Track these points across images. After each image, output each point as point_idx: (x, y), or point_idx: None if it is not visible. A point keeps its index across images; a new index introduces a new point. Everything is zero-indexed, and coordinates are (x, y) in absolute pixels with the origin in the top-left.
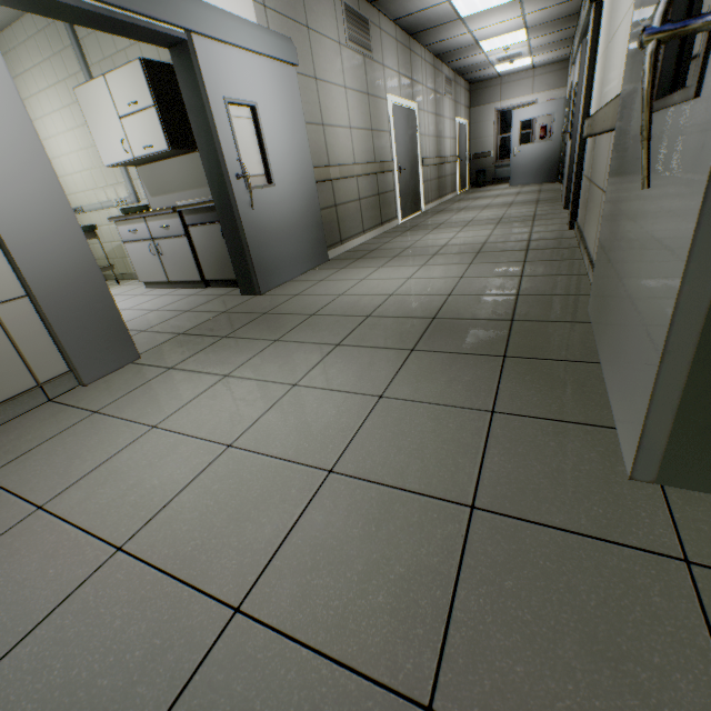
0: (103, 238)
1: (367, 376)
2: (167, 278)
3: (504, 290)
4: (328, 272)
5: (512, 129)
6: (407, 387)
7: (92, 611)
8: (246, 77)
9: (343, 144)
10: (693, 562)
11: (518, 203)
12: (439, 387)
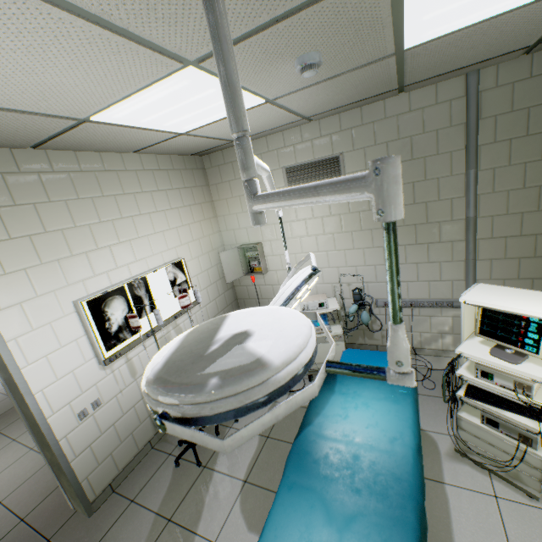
0: None
1: None
2: None
3: None
4: None
5: None
6: None
7: None
8: None
9: None
10: (50, 540)
11: None
12: None
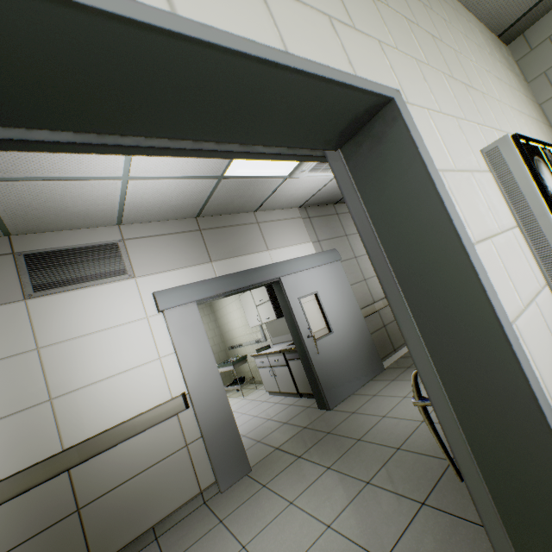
0: (251, 359)
1: (379, 529)
2: (279, 389)
3: None
4: (380, 385)
5: None
6: None
7: None
8: (310, 281)
9: None
10: None
11: None
12: None
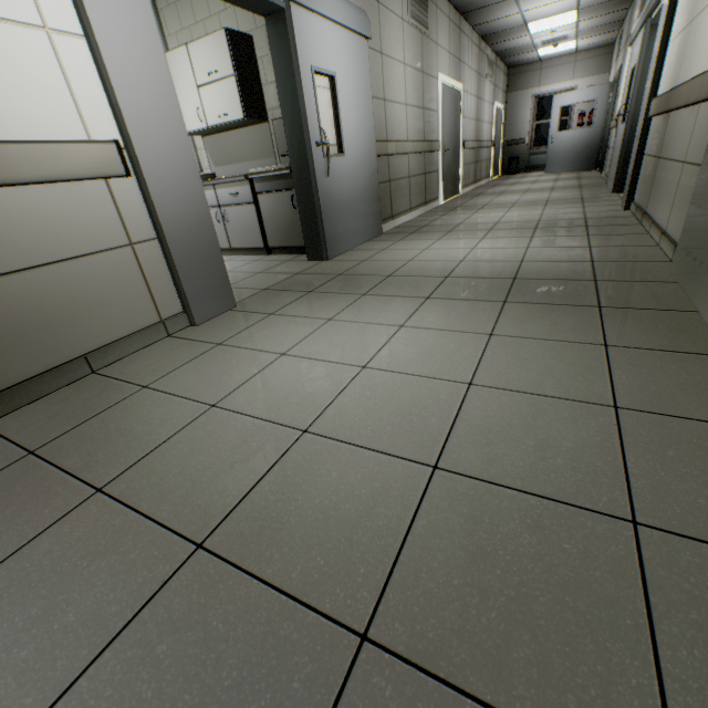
0: None
1: (469, 320)
2: (229, 245)
3: (577, 258)
4: (386, 243)
5: (552, 115)
6: (513, 328)
7: (307, 467)
8: (328, 47)
9: (399, 121)
10: None
11: (560, 188)
12: (544, 328)
